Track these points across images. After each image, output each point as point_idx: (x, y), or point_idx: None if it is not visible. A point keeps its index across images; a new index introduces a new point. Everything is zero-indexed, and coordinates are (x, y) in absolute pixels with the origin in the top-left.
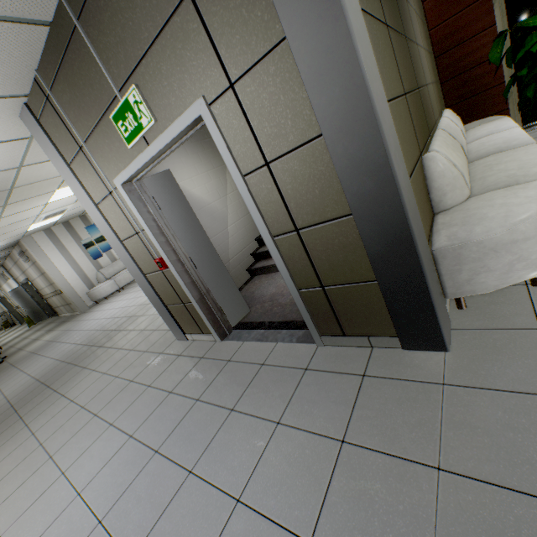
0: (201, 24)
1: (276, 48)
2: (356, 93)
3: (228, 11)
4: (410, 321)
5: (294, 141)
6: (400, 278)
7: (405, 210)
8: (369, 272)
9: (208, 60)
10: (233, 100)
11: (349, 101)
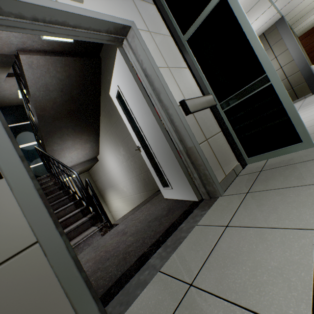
0: (271, 51)
1: (285, 51)
2: (299, 53)
3: (277, 48)
4: (313, 87)
5: (287, 62)
6: (310, 79)
7: (309, 67)
8: (303, 81)
9: (271, 55)
10: (275, 59)
11: (298, 54)
